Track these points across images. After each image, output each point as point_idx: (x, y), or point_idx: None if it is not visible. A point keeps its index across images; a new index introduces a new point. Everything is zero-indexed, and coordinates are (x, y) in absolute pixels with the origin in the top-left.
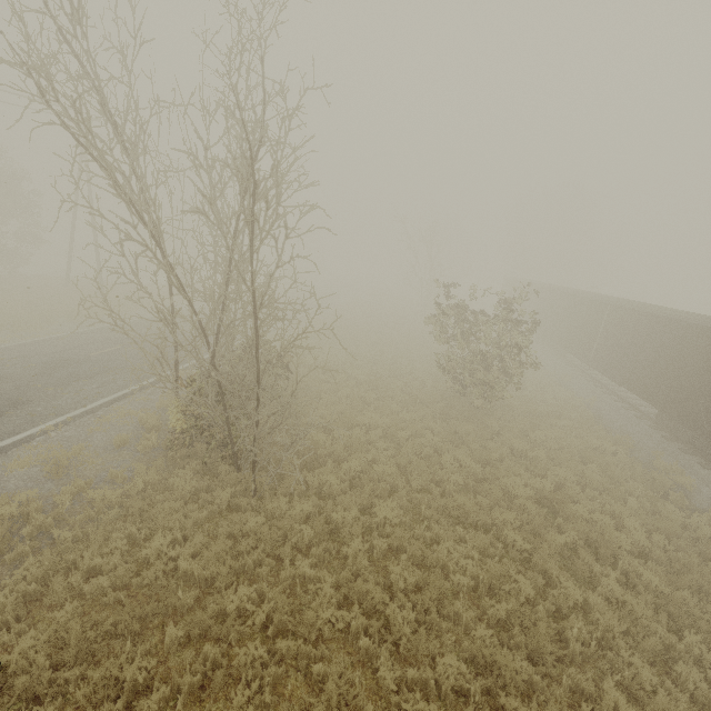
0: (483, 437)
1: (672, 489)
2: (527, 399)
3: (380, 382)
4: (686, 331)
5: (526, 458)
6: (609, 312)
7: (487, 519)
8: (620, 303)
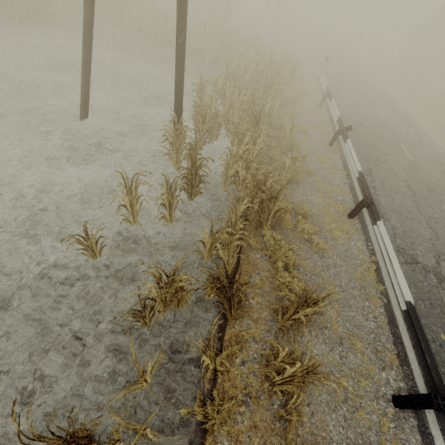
0: None
1: None
2: None
3: None
4: None
5: None
6: None
7: None
8: None
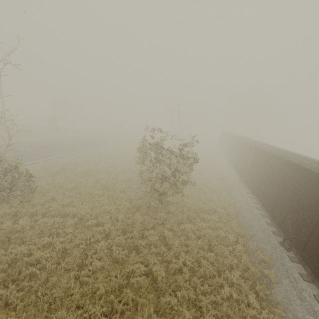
0: (148, 226)
1: (262, 278)
2: (197, 199)
3: (111, 185)
4: (286, 166)
5: (169, 244)
6: (254, 151)
7: (88, 308)
8: (259, 146)
